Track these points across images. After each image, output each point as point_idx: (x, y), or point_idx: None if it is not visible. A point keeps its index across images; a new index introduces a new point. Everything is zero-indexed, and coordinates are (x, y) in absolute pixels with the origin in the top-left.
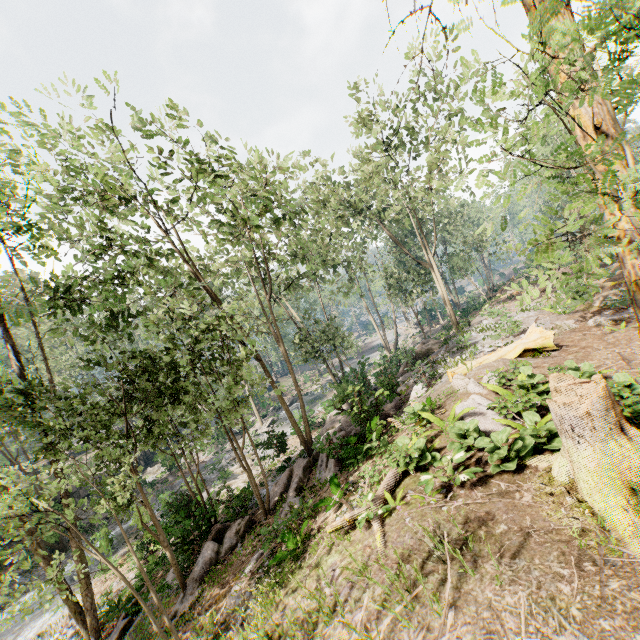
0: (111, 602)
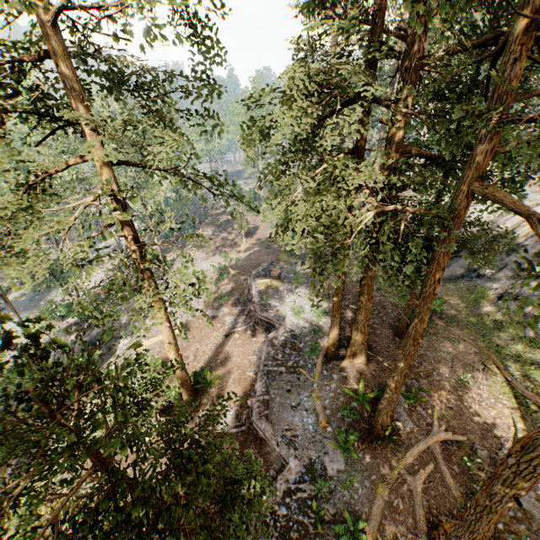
0: None
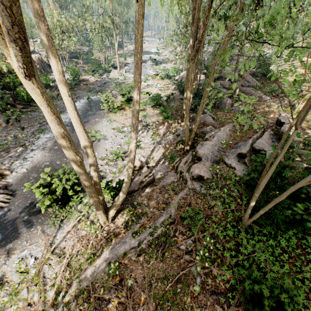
0: (163, 116)
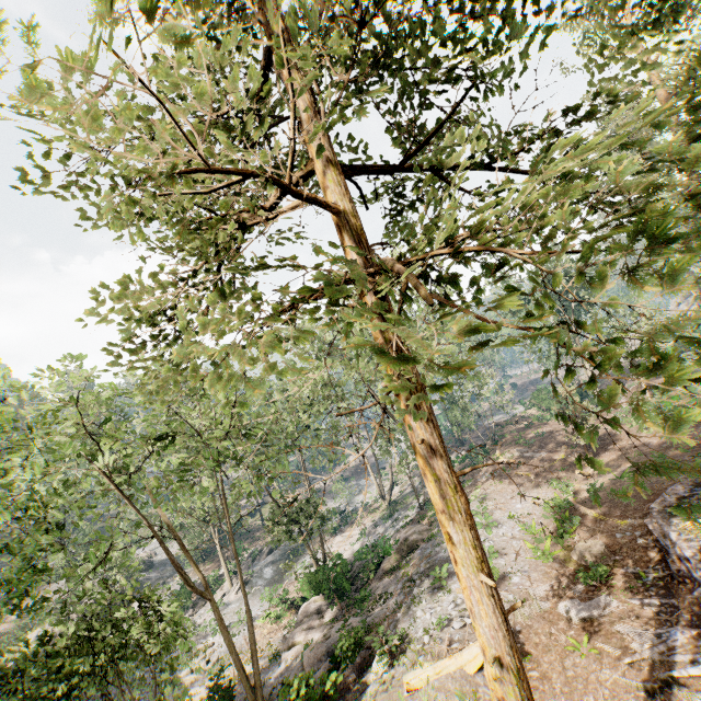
0: None
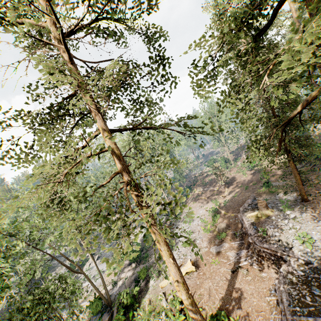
0: None
